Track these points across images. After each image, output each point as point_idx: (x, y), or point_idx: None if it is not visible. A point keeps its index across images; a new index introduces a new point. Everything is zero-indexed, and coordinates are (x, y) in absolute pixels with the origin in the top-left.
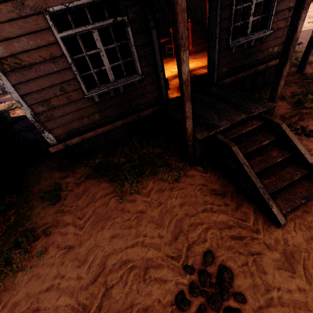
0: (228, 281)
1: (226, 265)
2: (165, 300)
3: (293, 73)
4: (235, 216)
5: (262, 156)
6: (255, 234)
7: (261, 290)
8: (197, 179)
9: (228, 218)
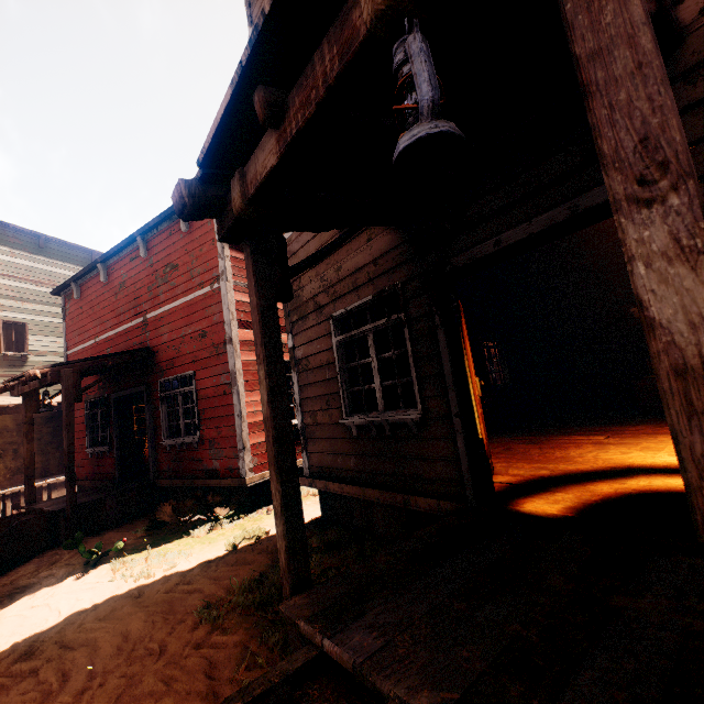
0: None
1: None
2: None
3: None
4: None
5: None
6: None
7: None
8: None
9: None
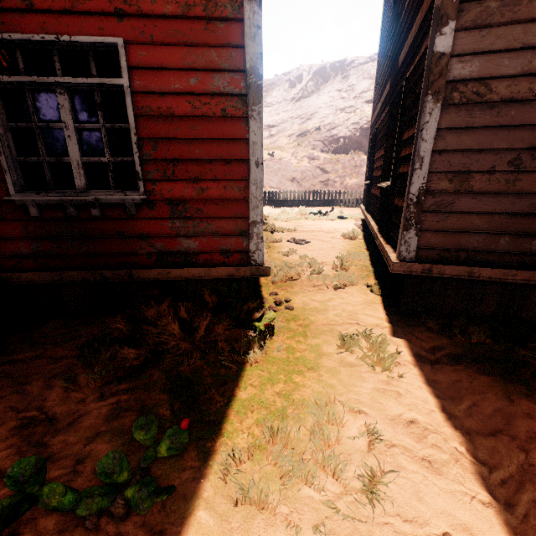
0: None
1: None
2: None
3: None
4: None
5: None
6: None
7: None
8: None
9: None
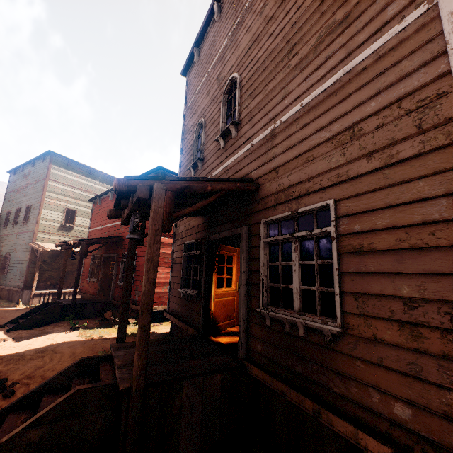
0: None
1: None
2: (11, 375)
3: None
4: None
5: None
6: None
7: None
8: None
9: None
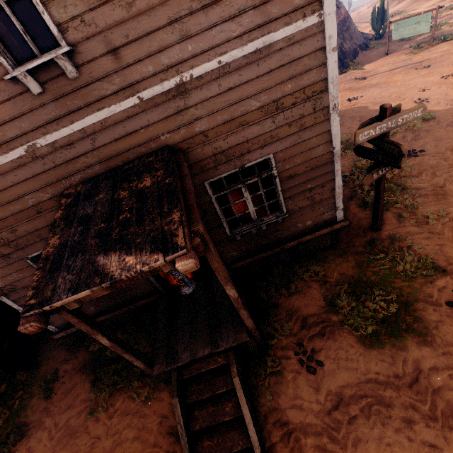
0: None
1: None
2: None
3: (367, 229)
4: None
5: (216, 406)
6: None
7: None
8: (163, 406)
9: None
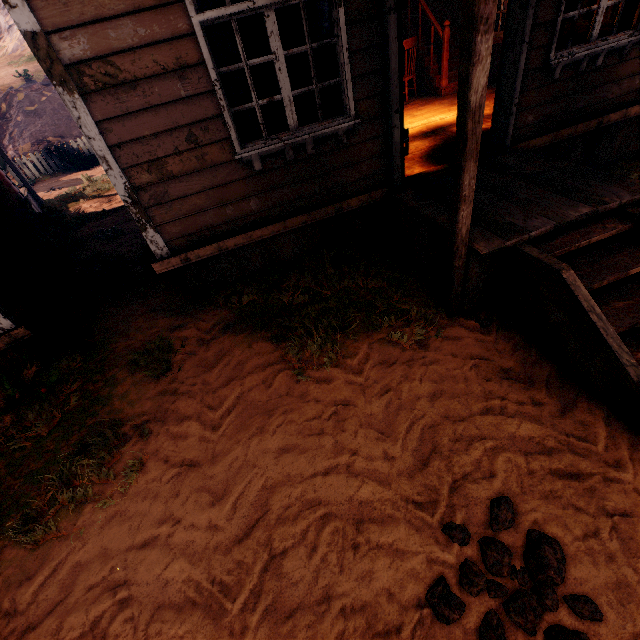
0: (556, 568)
1: (546, 533)
2: (404, 594)
3: None
4: (560, 428)
5: (628, 299)
6: (613, 471)
7: (638, 596)
8: (466, 346)
9: (544, 431)
